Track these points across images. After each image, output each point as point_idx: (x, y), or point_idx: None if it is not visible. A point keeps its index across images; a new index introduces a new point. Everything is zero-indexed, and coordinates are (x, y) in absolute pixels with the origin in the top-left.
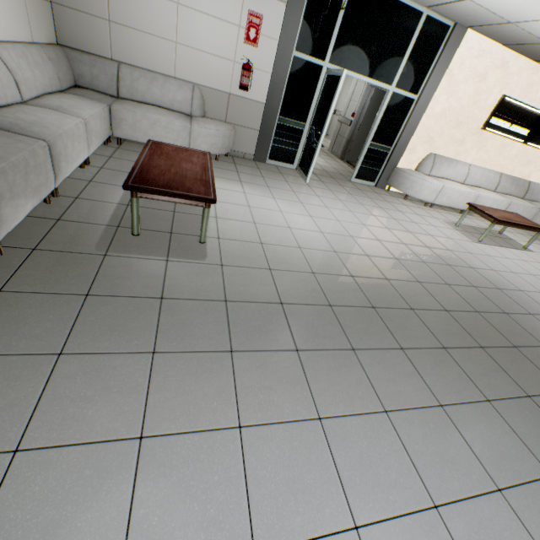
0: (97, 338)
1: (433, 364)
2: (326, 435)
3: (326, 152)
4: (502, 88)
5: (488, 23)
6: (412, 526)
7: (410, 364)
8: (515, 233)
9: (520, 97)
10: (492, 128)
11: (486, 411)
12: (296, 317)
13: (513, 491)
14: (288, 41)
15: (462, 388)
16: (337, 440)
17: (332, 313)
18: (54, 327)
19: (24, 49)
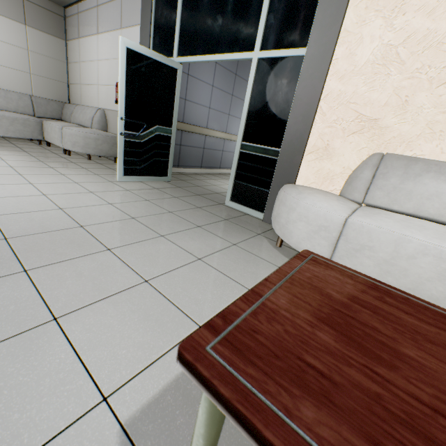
0: None
1: None
2: None
3: None
4: None
5: None
6: None
7: None
8: None
9: None
10: None
11: None
12: None
13: None
14: None
15: None
16: None
17: None
18: None
19: (1, 90)
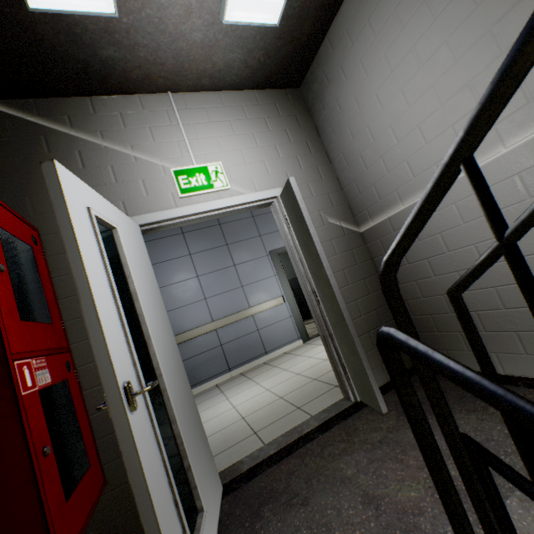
0: None
1: None
2: None
3: None
4: None
5: None
6: None
7: None
8: None
9: None
10: None
11: None
12: None
13: None
14: None
15: None
16: None
17: None
18: None
19: None
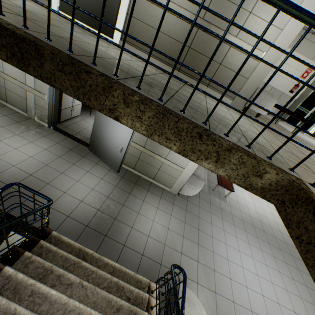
0: (214, 212)
1: (275, 250)
2: (249, 246)
3: None
4: None
5: None
6: (261, 263)
7: (269, 246)
8: None
9: None
10: None
11: (284, 263)
12: (245, 224)
13: (282, 274)
14: None
15: (280, 257)
16: (251, 247)
17: (253, 227)
18: (208, 207)
19: None
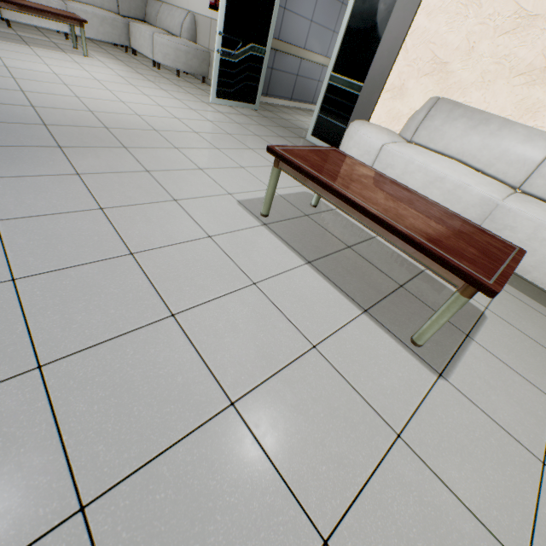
0: None
1: None
2: None
3: None
4: None
5: None
6: None
7: None
8: None
9: None
10: None
11: None
12: None
13: None
14: None
15: None
16: None
17: None
18: None
19: None
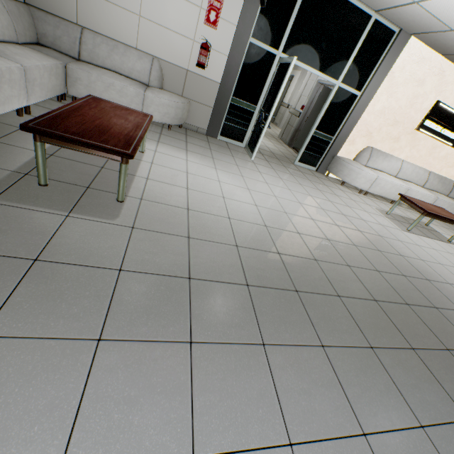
0: None
1: (357, 369)
2: None
3: (276, 138)
4: (437, 94)
5: (431, 30)
6: None
7: (330, 368)
8: (439, 226)
9: (452, 104)
10: (425, 130)
11: (420, 444)
12: (202, 297)
13: None
14: (246, 27)
15: (391, 407)
16: None
17: (247, 294)
18: None
19: None
